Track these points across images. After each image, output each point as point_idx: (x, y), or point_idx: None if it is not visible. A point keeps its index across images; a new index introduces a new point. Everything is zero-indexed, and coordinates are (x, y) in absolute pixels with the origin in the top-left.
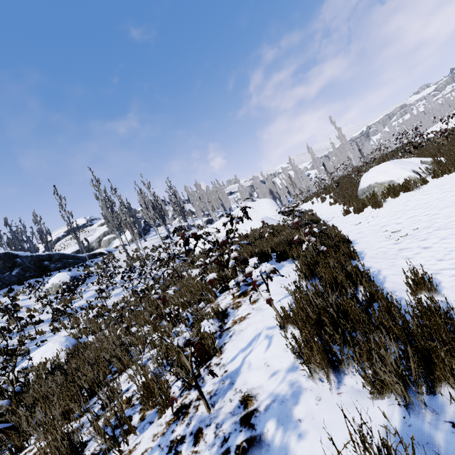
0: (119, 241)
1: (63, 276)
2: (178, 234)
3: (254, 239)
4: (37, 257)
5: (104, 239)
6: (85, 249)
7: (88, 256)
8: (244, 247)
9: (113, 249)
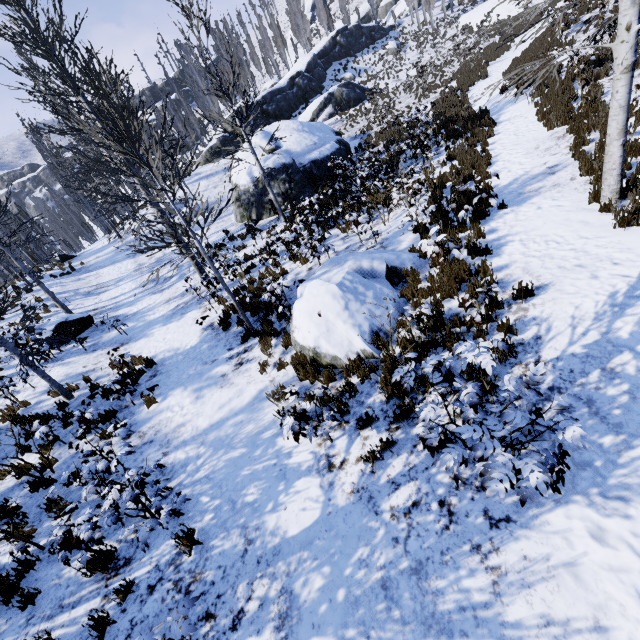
0: (398, 9)
1: (393, 44)
2: (460, 4)
3: (502, 26)
4: (369, 28)
5: (382, 6)
6: (366, 19)
7: (389, 28)
8: (495, 31)
9: (400, 22)
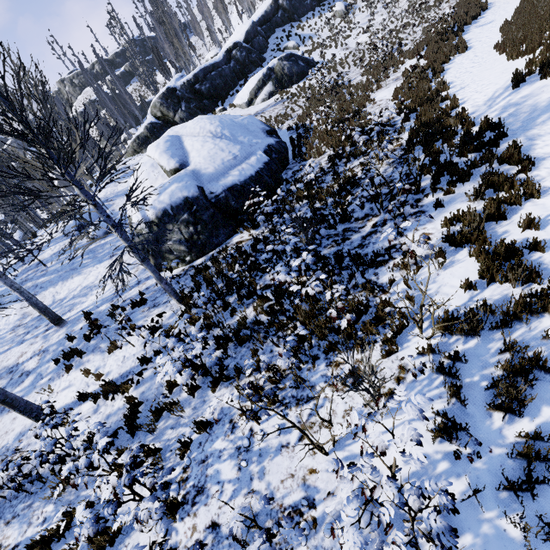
0: None
1: (340, 5)
2: None
3: None
4: None
5: None
6: None
7: None
8: None
9: None
